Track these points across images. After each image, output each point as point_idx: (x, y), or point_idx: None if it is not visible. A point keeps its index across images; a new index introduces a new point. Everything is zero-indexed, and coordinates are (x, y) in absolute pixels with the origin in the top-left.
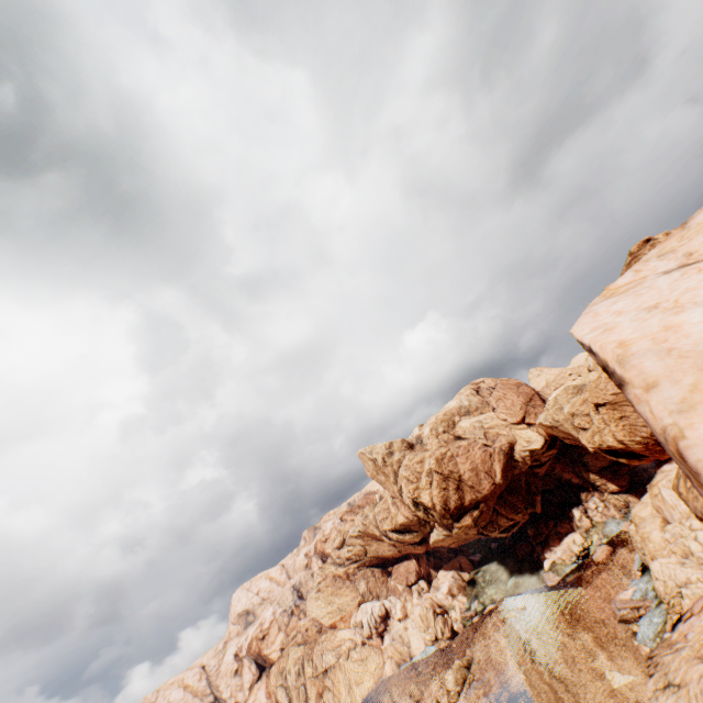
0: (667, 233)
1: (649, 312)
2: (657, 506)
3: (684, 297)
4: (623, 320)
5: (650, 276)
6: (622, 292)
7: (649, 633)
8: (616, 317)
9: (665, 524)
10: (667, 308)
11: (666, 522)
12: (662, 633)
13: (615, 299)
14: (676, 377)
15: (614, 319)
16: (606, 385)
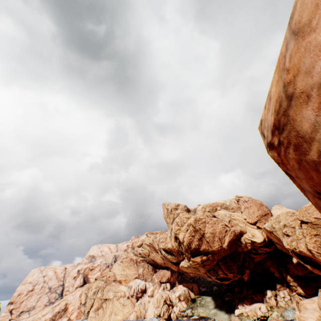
0: None
1: None
2: None
3: None
4: None
5: None
6: None
7: None
8: None
9: None
10: None
11: None
12: None
13: None
14: None
15: None
16: (313, 211)
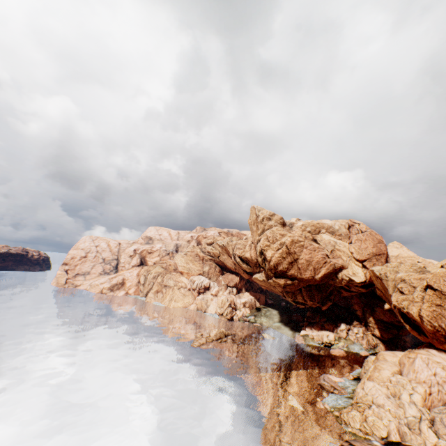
0: None
1: None
2: (402, 362)
3: None
4: None
5: None
6: None
7: (330, 402)
8: None
9: (398, 373)
10: None
11: (399, 373)
12: (338, 409)
13: None
14: None
15: None
16: None
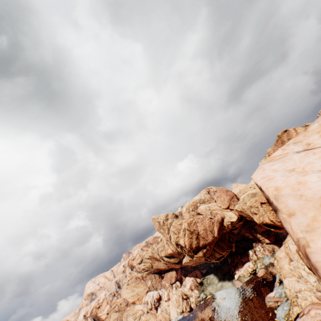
0: (294, 128)
1: (290, 172)
2: (287, 252)
3: (307, 166)
4: (277, 175)
5: (290, 153)
6: (276, 159)
7: (282, 314)
8: (274, 173)
9: (290, 261)
10: (299, 171)
11: (291, 260)
12: (288, 315)
13: (273, 162)
14: (304, 211)
15: (273, 173)
16: None
